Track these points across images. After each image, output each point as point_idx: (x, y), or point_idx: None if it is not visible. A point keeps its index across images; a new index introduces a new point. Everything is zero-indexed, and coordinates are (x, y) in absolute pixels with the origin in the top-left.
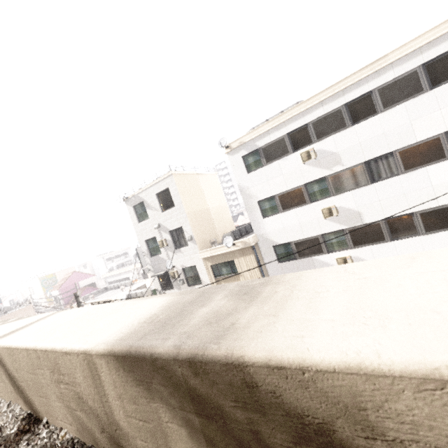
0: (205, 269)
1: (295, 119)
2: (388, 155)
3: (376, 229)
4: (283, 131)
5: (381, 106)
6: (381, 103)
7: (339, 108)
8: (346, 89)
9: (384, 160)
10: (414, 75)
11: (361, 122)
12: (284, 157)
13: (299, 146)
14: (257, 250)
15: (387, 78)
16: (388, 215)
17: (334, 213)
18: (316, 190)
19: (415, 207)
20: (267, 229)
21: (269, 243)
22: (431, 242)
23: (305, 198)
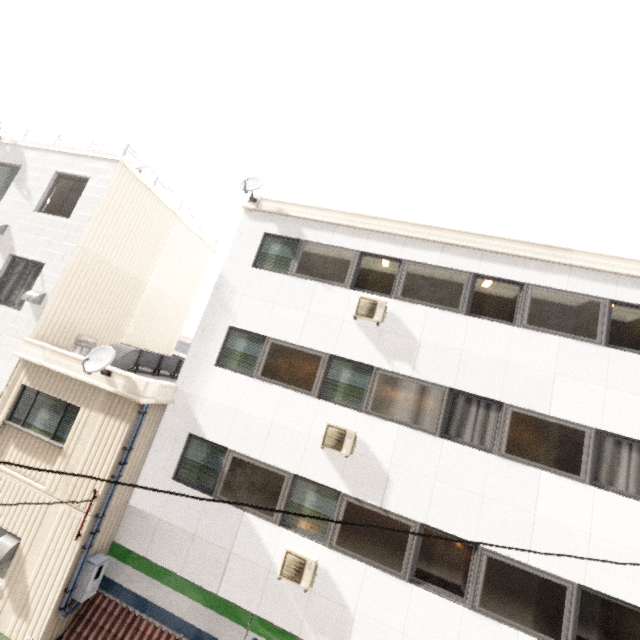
0: (4, 386)
1: (389, 239)
2: (494, 404)
3: (398, 534)
4: (360, 244)
5: (526, 318)
6: (529, 312)
7: (463, 274)
8: (491, 254)
9: (483, 409)
10: (594, 308)
11: (484, 319)
12: (332, 284)
13: (366, 286)
14: (150, 421)
15: (555, 283)
16: (435, 520)
17: (346, 449)
18: (343, 379)
19: (488, 537)
20: (207, 391)
21: (188, 421)
22: (479, 637)
23: (316, 381)
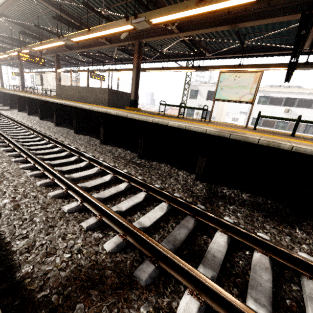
0: None
1: (293, 93)
2: None
3: None
4: (285, 95)
5: None
6: None
7: None
8: None
9: None
10: None
11: None
12: (278, 106)
13: (286, 105)
14: None
15: None
16: None
17: None
18: (280, 125)
19: None
20: None
21: None
22: None
23: (274, 126)
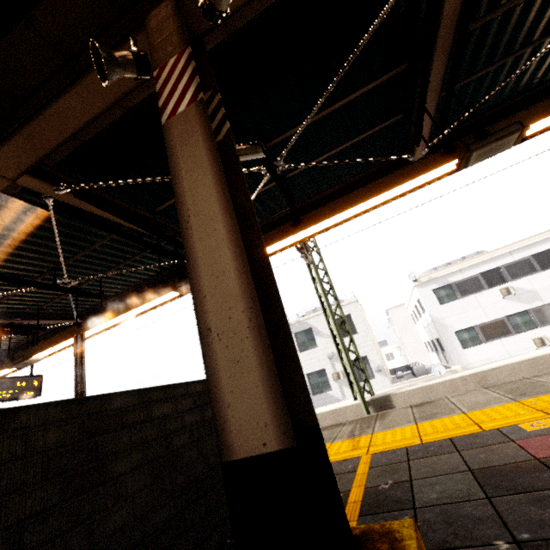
0: None
1: (486, 262)
2: None
3: None
4: (476, 271)
5: None
6: None
7: (527, 258)
8: (530, 245)
9: None
10: None
11: (549, 269)
12: (480, 292)
13: (493, 284)
14: None
15: None
16: None
17: (547, 343)
18: (518, 322)
19: None
20: (470, 360)
21: None
22: None
23: (509, 329)
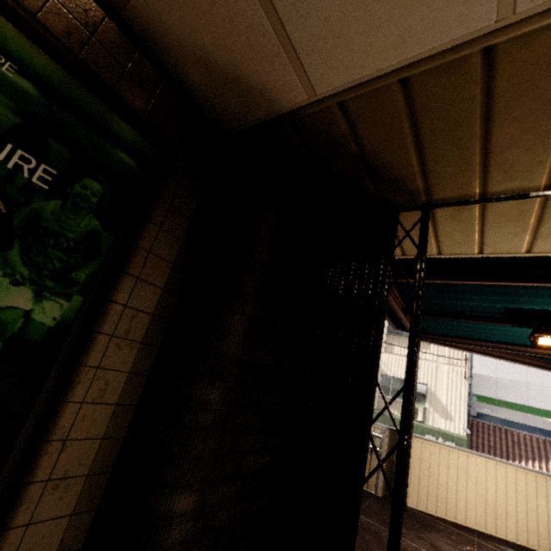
0: None
1: None
2: None
3: None
4: None
5: None
6: None
7: None
8: None
9: None
10: None
11: None
12: None
13: None
14: None
15: None
16: None
17: None
18: None
19: None
20: None
21: None
22: None
23: None
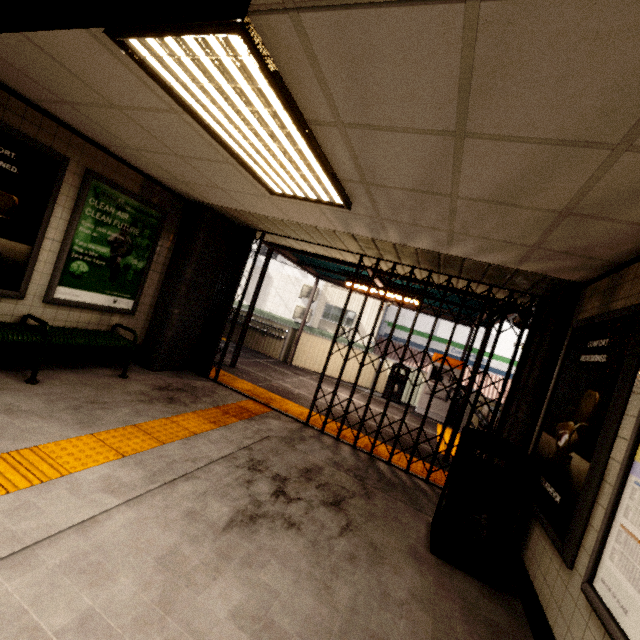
0: None
1: None
2: None
3: None
4: None
5: None
6: None
7: None
8: None
9: None
10: None
11: None
12: None
13: None
14: None
15: None
16: None
17: None
18: None
19: None
20: None
21: None
22: None
23: None
